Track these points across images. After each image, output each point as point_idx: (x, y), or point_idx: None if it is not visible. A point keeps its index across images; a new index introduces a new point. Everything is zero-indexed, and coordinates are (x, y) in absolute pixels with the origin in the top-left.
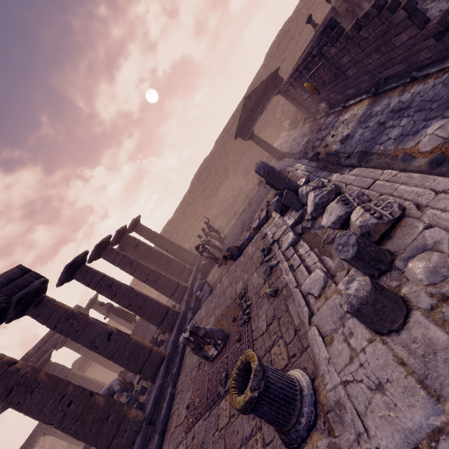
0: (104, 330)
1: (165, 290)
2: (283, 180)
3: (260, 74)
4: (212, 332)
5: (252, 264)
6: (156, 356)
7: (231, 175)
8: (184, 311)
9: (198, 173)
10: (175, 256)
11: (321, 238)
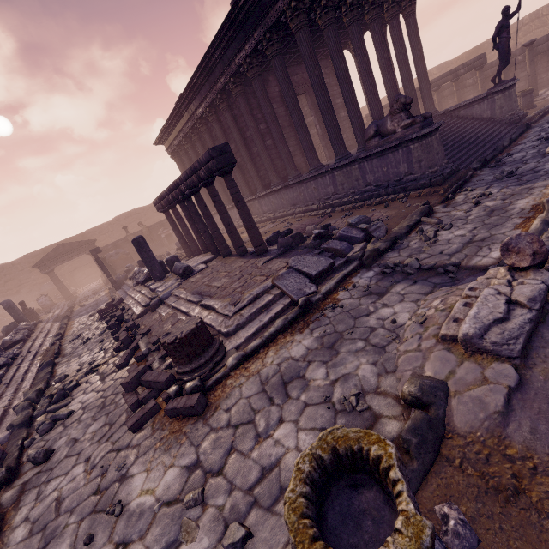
0: None
1: None
2: (19, 315)
3: (103, 226)
4: None
5: None
6: None
7: (24, 292)
8: None
9: None
10: None
11: None
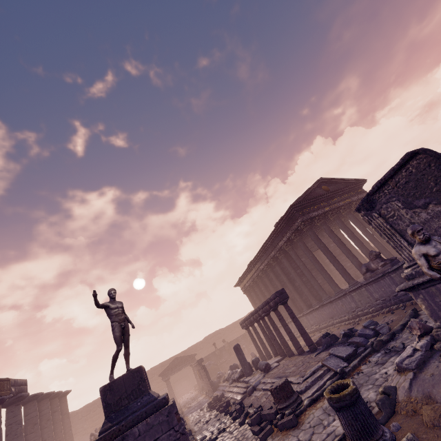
0: None
1: None
2: None
3: (197, 344)
4: None
5: None
6: None
7: None
8: None
9: None
10: None
11: None
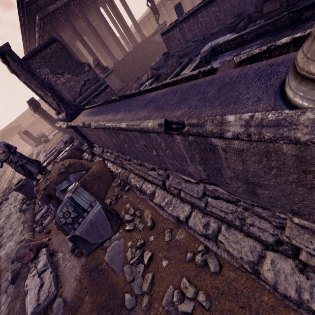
0: None
1: None
2: None
3: (24, 114)
4: None
5: None
6: None
7: None
8: None
9: None
10: None
11: None
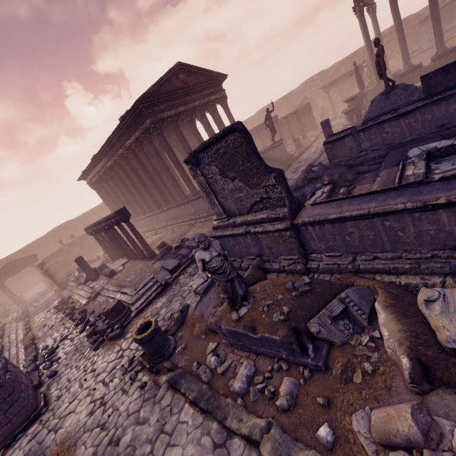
0: None
1: None
2: None
3: (40, 240)
4: None
5: None
6: None
7: None
8: None
9: None
10: None
11: None
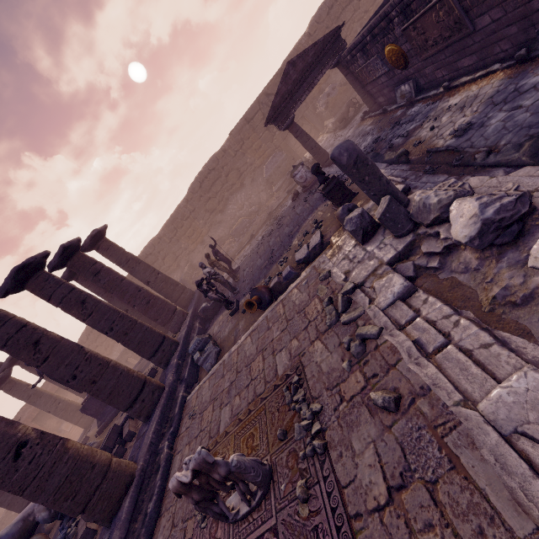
0: (6, 439)
1: (142, 348)
2: (379, 179)
3: (302, 45)
4: (241, 472)
5: (307, 322)
6: (117, 478)
7: (247, 183)
8: (171, 384)
9: (202, 175)
10: (159, 292)
11: (476, 290)
